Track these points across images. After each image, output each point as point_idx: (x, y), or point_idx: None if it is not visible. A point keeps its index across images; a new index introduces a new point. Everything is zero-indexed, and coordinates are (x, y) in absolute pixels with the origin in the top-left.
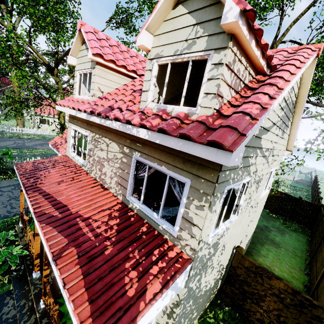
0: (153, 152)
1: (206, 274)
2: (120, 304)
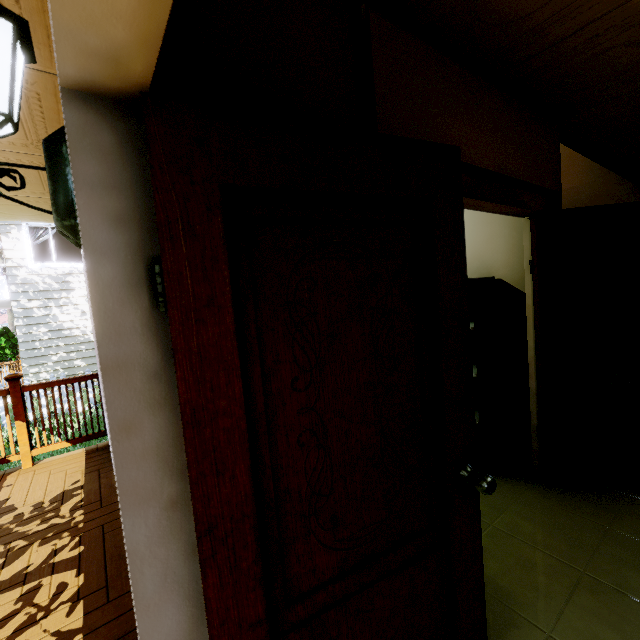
0: None
1: (66, 311)
2: None
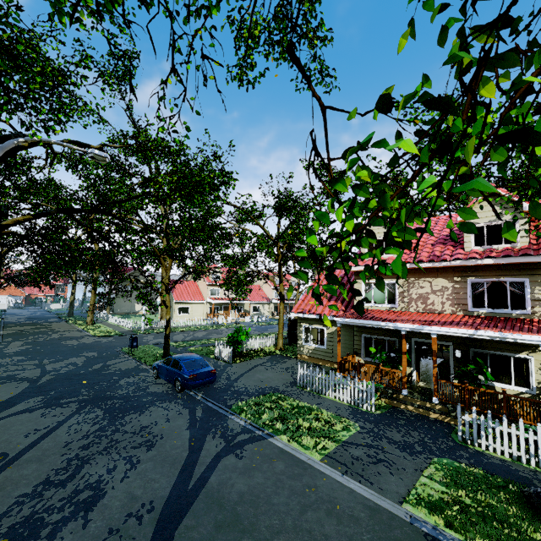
0: (488, 273)
1: None
2: (535, 330)
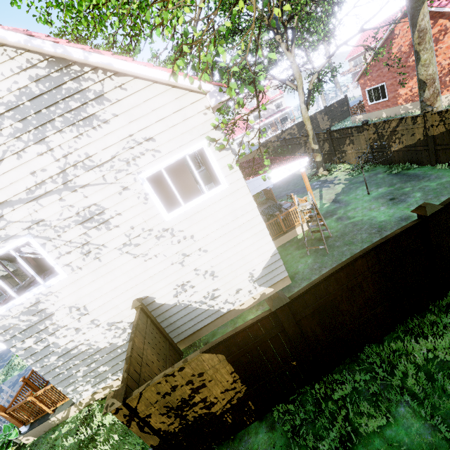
0: None
1: (60, 335)
2: None
